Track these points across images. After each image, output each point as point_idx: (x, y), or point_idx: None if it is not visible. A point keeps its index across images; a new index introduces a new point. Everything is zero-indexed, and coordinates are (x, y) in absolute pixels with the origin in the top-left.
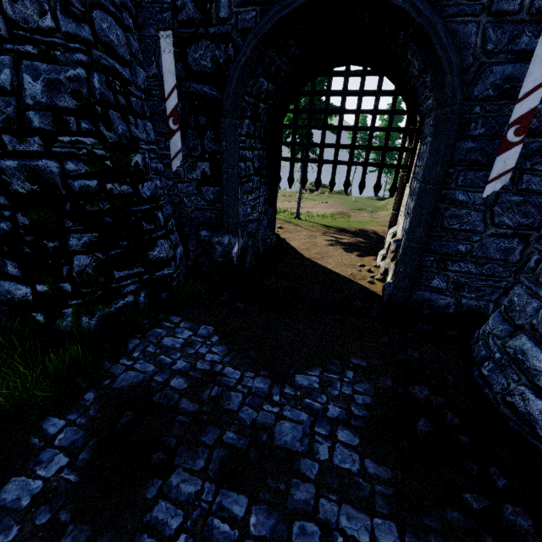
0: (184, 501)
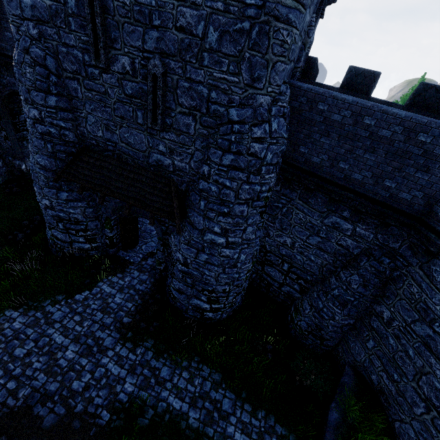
0: None
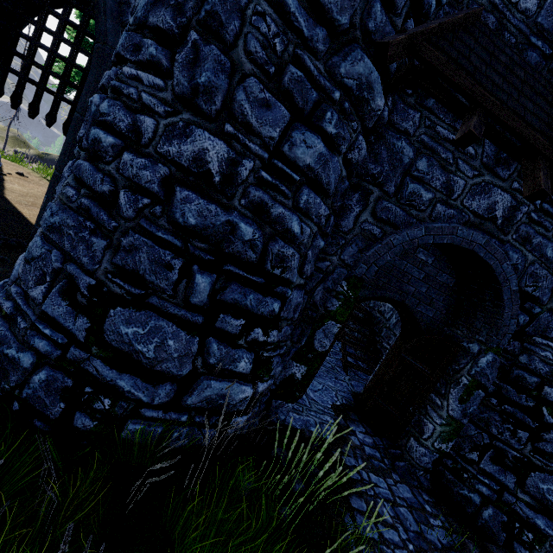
0: None
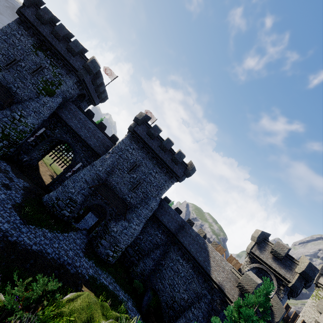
0: (1, 175)
